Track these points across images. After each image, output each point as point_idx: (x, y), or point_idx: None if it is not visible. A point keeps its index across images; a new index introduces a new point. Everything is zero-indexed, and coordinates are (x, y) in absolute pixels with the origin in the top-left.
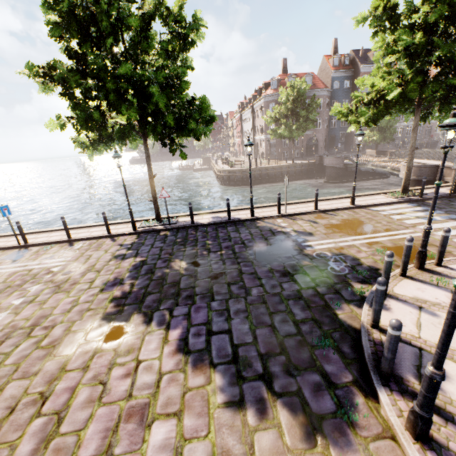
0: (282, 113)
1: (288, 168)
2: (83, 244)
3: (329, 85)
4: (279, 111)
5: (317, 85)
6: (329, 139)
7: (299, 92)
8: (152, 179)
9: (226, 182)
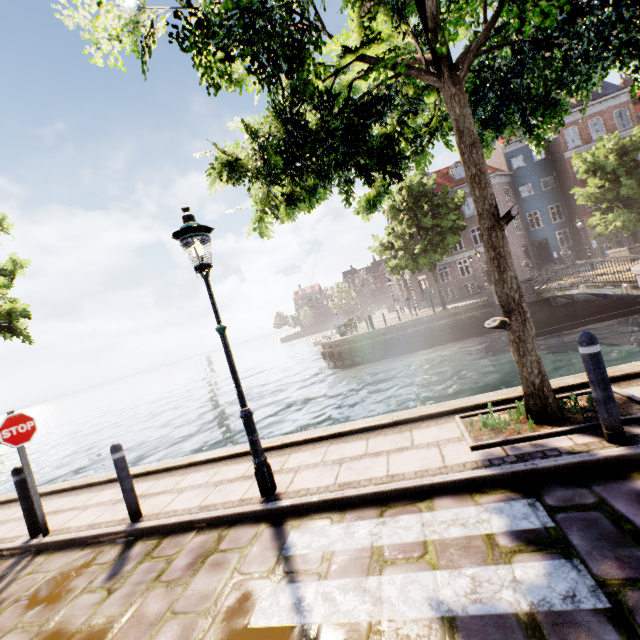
0: (401, 233)
1: (434, 320)
2: None
3: (504, 167)
4: (393, 231)
5: None
6: (535, 249)
7: (416, 193)
8: None
9: (332, 363)
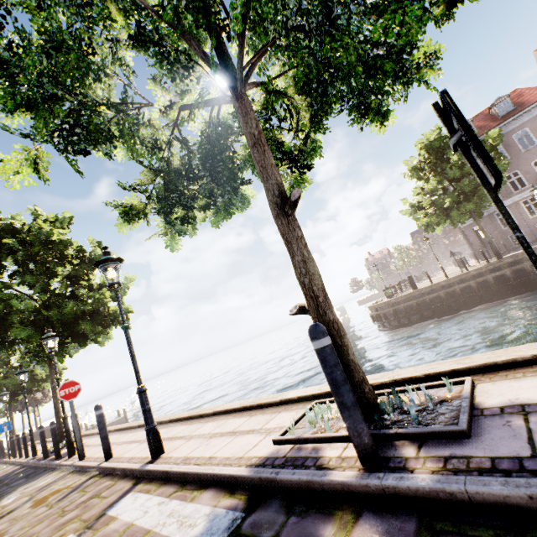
0: (432, 190)
1: (486, 273)
2: (2, 470)
3: None
4: (422, 190)
5: (529, 100)
6: None
7: (437, 148)
8: (53, 389)
9: (380, 325)
